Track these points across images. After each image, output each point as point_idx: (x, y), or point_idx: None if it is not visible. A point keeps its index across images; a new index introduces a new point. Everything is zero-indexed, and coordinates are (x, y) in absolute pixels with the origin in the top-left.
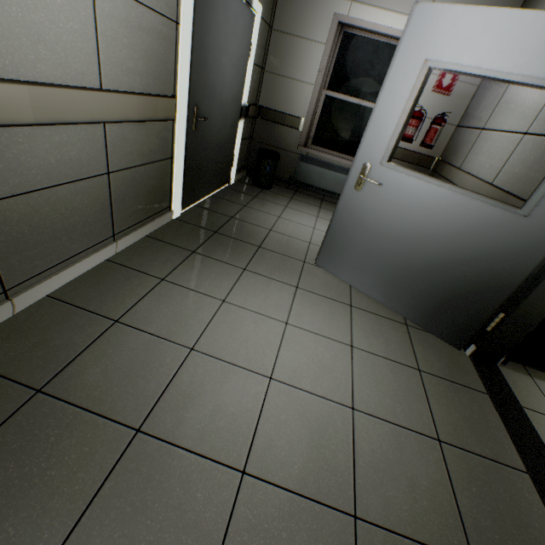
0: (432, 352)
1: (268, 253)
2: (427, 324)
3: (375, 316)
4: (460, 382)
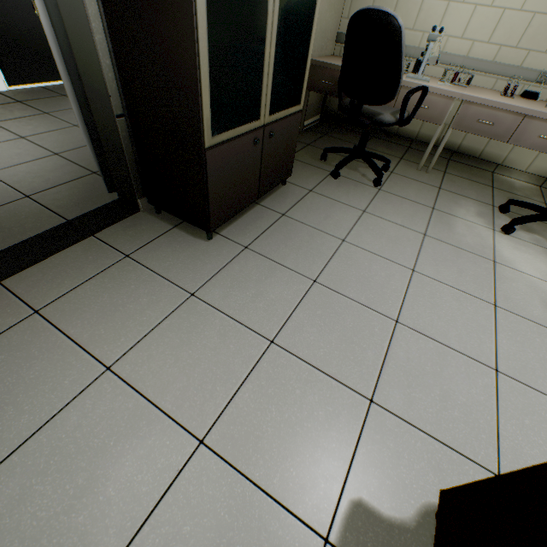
0: (77, 191)
1: (46, 117)
2: (99, 169)
3: (68, 163)
4: (58, 211)
